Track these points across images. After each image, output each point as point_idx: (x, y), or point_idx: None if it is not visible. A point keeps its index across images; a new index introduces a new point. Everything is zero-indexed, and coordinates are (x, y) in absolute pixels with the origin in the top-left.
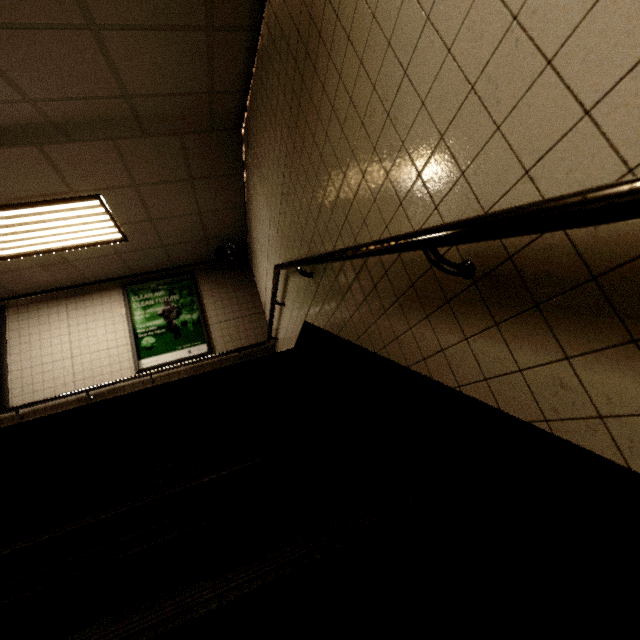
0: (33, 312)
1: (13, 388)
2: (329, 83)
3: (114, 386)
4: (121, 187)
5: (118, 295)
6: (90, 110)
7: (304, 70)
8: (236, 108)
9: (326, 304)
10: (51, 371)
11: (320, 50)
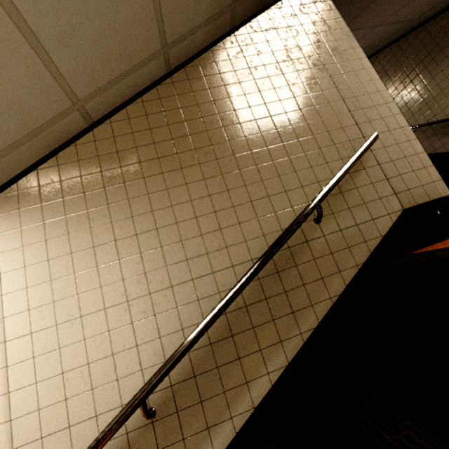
0: None
1: None
2: (447, 70)
3: None
4: None
5: None
6: None
7: (428, 64)
8: None
9: None
10: None
11: (444, 61)
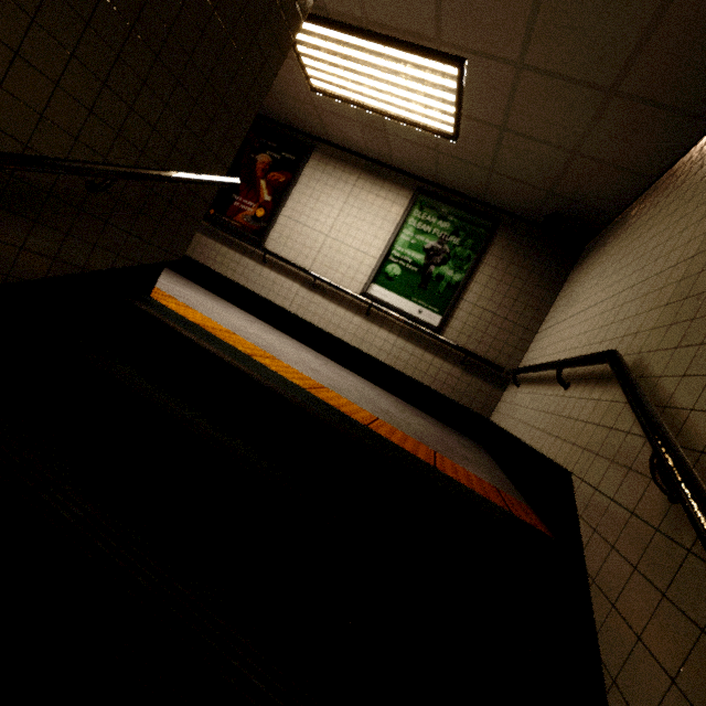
0: (330, 168)
1: (275, 231)
2: None
3: (337, 290)
4: (500, 60)
5: (405, 198)
6: None
7: None
8: None
9: (645, 592)
10: (306, 237)
11: None
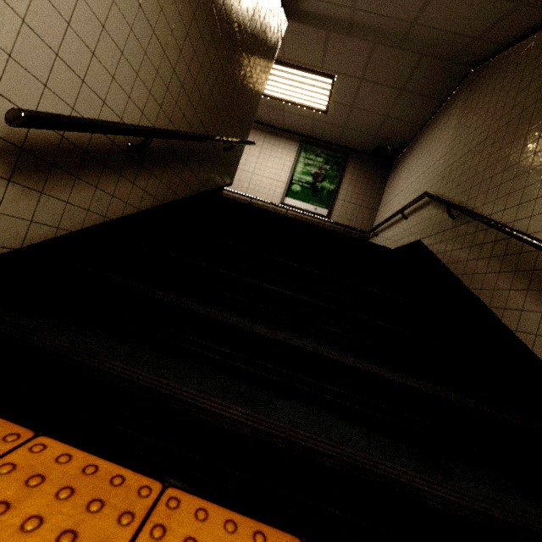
0: None
1: None
2: None
3: (265, 204)
4: (352, 77)
5: (295, 147)
6: (381, 23)
7: None
8: (485, 53)
9: (451, 242)
10: (239, 175)
11: None
